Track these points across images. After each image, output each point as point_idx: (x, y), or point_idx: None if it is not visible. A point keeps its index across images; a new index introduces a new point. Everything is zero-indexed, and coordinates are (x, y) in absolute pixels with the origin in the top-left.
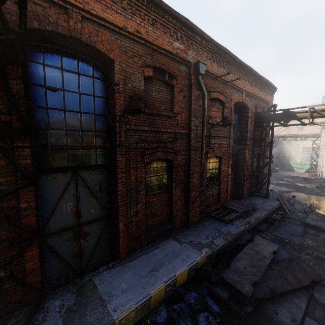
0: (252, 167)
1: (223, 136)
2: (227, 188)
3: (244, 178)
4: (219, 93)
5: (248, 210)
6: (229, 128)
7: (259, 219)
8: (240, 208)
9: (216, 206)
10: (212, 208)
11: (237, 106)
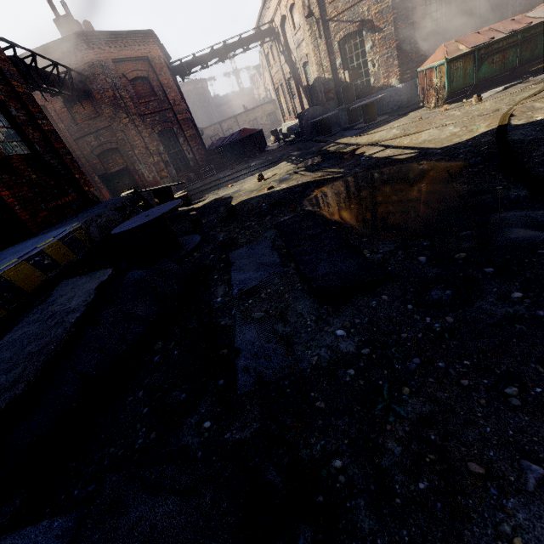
0: None
1: None
2: None
3: None
4: None
5: None
6: None
7: None
8: None
9: None
10: None
11: None
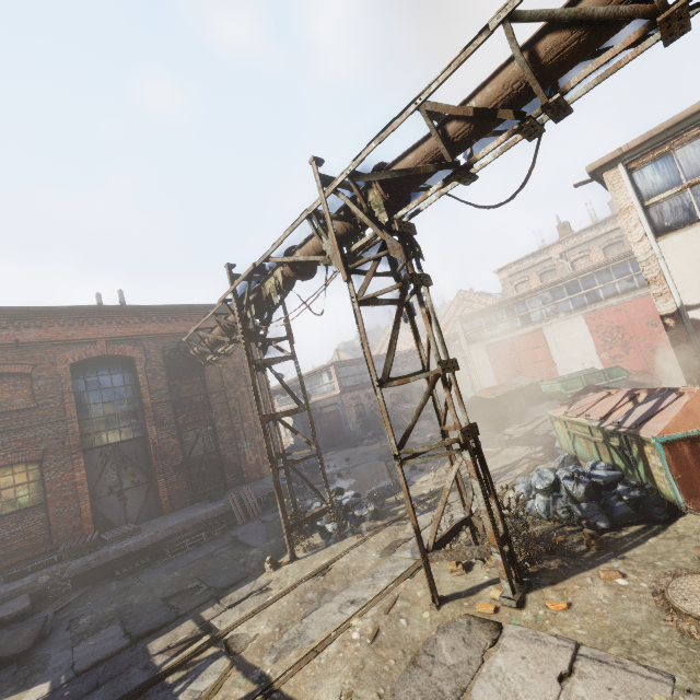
0: (182, 449)
1: (37, 425)
2: (80, 509)
3: (156, 476)
4: (4, 365)
5: (90, 543)
6: (62, 406)
7: (111, 555)
8: (76, 544)
9: (32, 551)
10: (13, 559)
11: (122, 359)
